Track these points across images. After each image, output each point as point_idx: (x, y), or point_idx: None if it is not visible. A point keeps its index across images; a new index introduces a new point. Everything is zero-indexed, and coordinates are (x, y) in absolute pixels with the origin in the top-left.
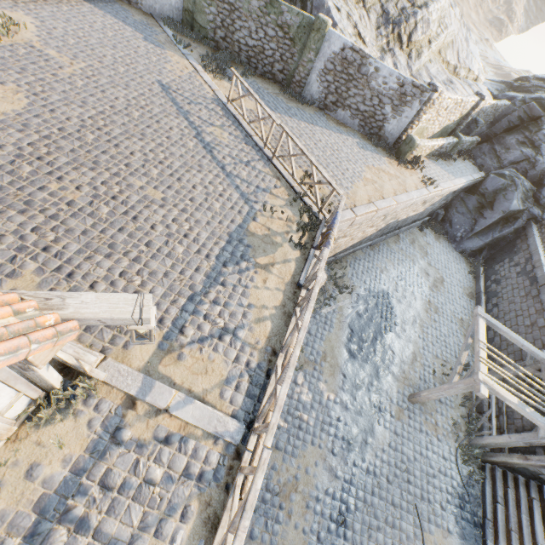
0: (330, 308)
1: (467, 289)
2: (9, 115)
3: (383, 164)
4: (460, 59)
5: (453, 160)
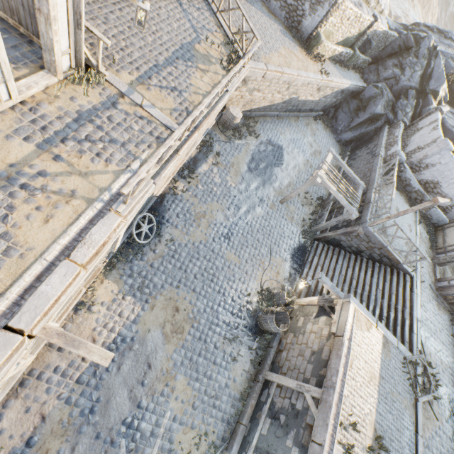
0: (241, 142)
1: (335, 163)
2: None
3: (296, 50)
4: None
5: (347, 69)
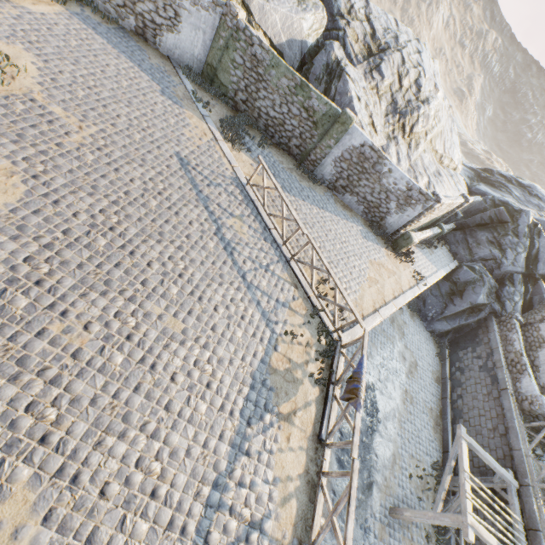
0: None
1: (435, 373)
2: (0, 212)
3: (383, 257)
4: (445, 148)
5: (434, 247)
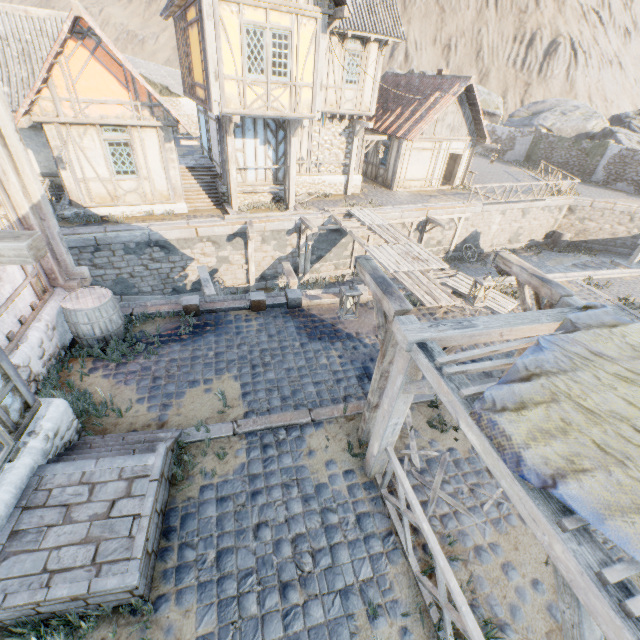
0: (570, 254)
1: None
2: None
3: None
4: None
5: None
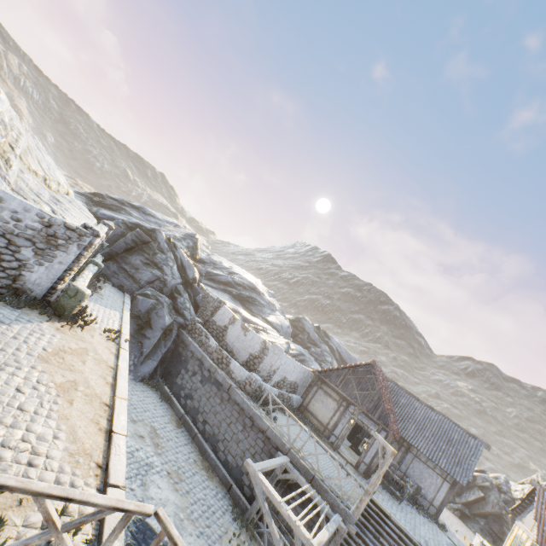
0: None
1: (173, 419)
2: None
3: (55, 337)
4: (45, 169)
5: (99, 288)
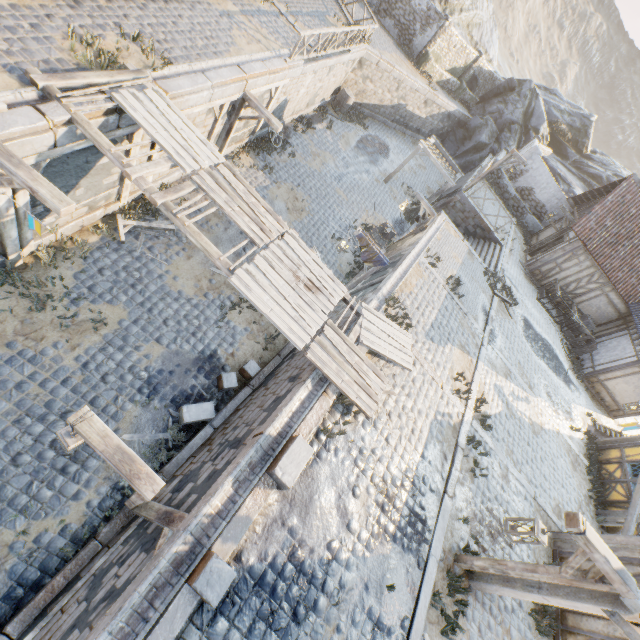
0: (352, 126)
1: (440, 183)
2: None
3: (406, 62)
4: (482, 40)
5: (455, 100)
